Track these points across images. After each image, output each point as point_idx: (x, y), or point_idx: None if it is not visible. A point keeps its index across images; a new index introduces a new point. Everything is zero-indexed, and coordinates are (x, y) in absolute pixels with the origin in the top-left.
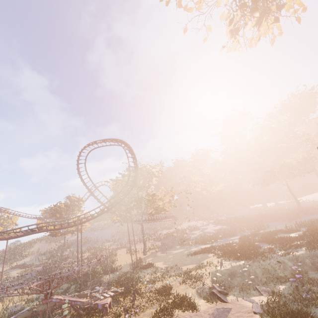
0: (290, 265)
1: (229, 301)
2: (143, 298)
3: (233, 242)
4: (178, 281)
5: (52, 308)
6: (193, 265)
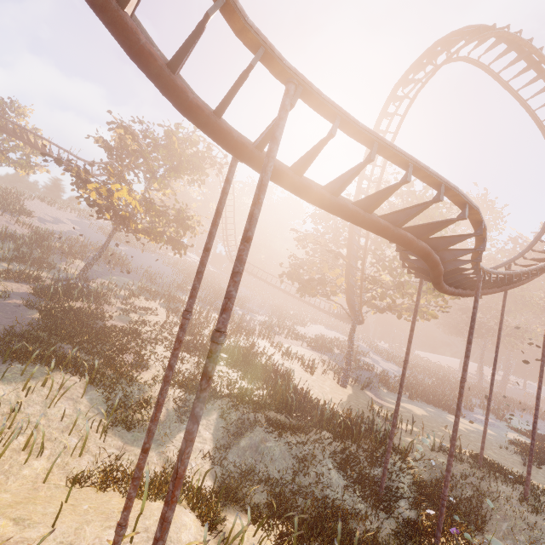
0: None
1: None
2: None
3: None
4: None
5: None
6: None
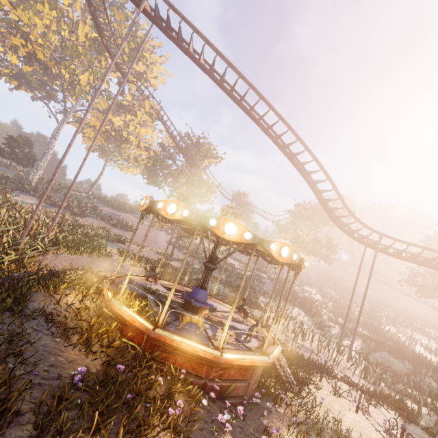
0: None
1: None
2: None
3: None
4: None
5: None
6: None
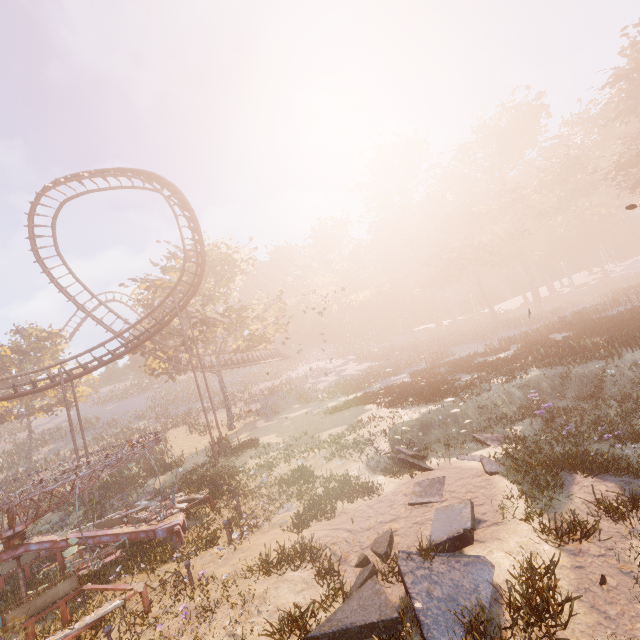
0: (519, 395)
1: (433, 467)
2: (257, 498)
3: (403, 382)
4: (321, 458)
5: (30, 565)
6: (340, 428)
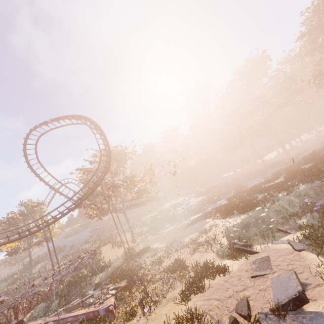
0: (297, 201)
1: (258, 251)
2: (155, 283)
3: (224, 204)
4: (188, 253)
5: None
6: (195, 234)
